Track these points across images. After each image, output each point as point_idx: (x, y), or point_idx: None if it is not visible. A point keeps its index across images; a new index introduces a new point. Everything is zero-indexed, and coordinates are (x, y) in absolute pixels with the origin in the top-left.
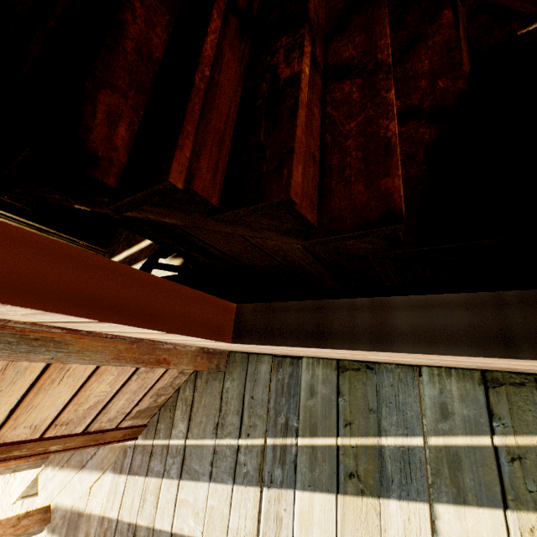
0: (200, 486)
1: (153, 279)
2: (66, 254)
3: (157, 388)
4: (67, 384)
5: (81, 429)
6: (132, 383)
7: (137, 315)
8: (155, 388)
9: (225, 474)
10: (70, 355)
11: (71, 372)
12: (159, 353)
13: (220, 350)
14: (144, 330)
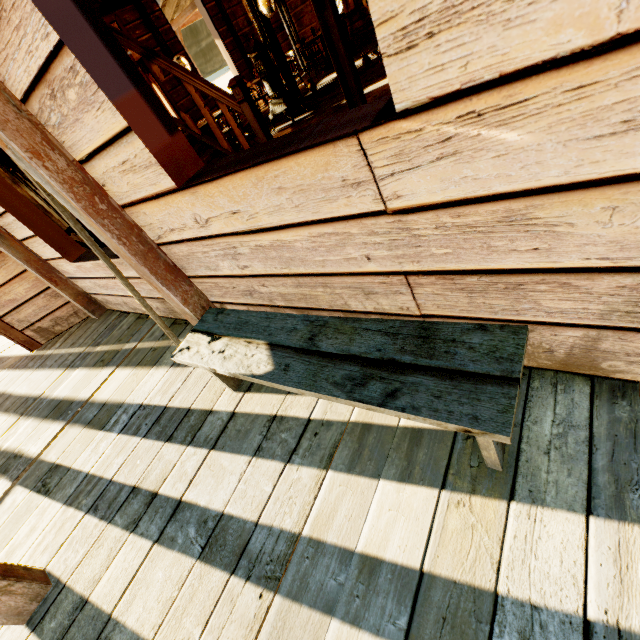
0: (42, 371)
1: (39, 211)
2: (5, 184)
3: (57, 315)
4: (2, 274)
5: (0, 315)
6: (41, 299)
7: (23, 218)
8: (55, 315)
9: (57, 365)
10: (4, 244)
11: (7, 267)
12: (54, 276)
13: (101, 304)
14: (26, 228)
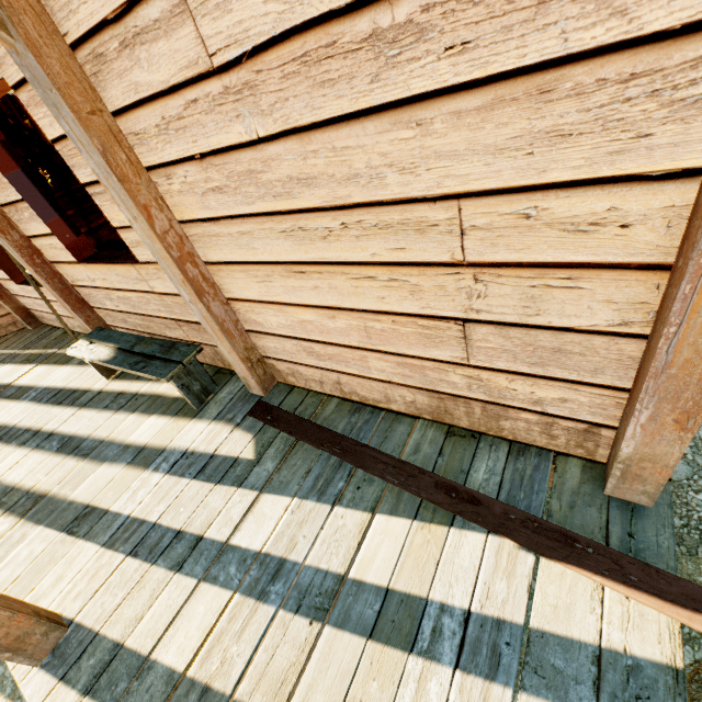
0: None
1: None
2: None
3: None
4: None
5: None
6: None
7: None
8: None
9: None
10: None
11: None
12: (1, 291)
13: (38, 318)
14: None
